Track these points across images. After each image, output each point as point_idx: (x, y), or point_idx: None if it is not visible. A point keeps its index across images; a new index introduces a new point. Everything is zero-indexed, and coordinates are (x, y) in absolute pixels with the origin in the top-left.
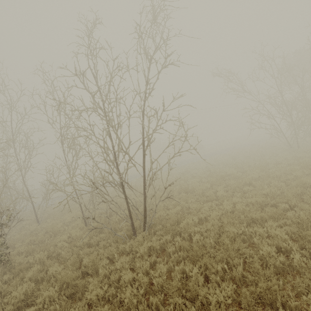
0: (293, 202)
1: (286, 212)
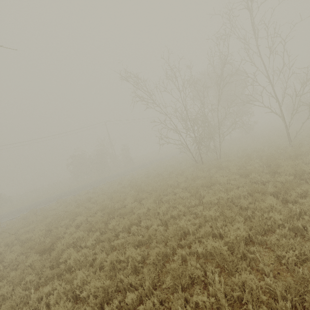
0: (146, 286)
1: (135, 307)
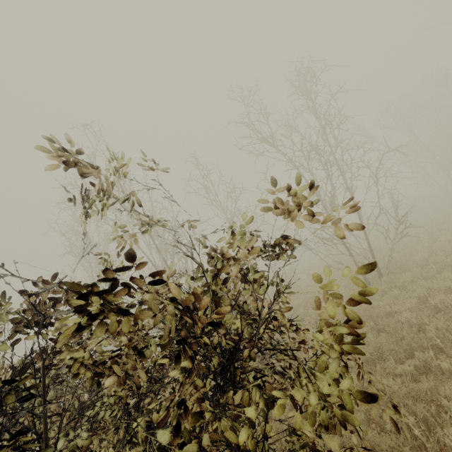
0: None
1: None
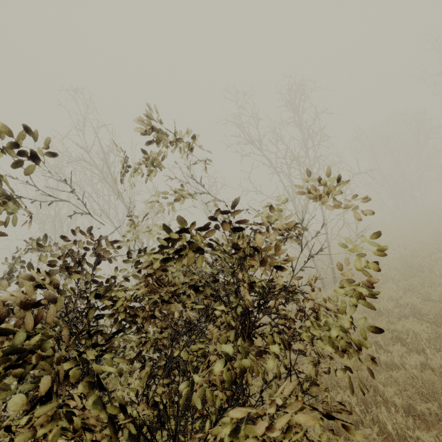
0: None
1: None
